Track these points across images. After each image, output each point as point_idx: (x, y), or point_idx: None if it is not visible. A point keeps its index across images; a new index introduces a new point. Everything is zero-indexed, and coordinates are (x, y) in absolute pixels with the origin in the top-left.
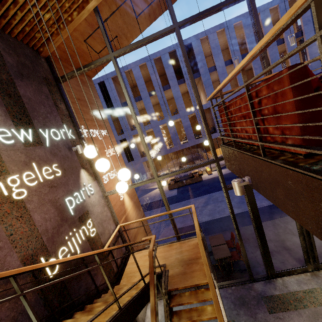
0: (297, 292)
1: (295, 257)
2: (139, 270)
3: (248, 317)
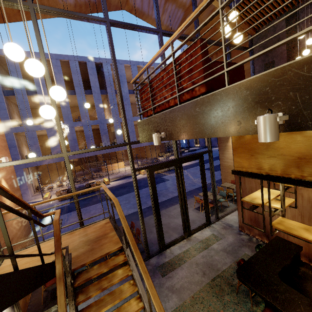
0: (180, 254)
1: (177, 232)
2: (37, 244)
3: None
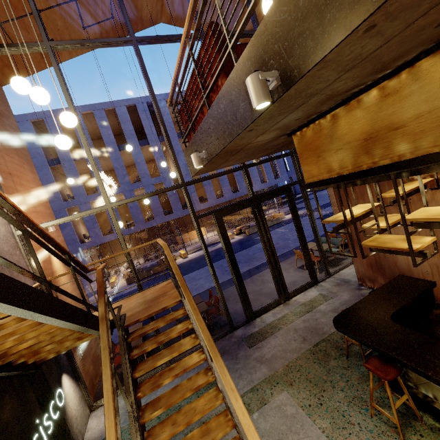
0: (273, 322)
1: (271, 298)
2: (81, 293)
3: (229, 361)
